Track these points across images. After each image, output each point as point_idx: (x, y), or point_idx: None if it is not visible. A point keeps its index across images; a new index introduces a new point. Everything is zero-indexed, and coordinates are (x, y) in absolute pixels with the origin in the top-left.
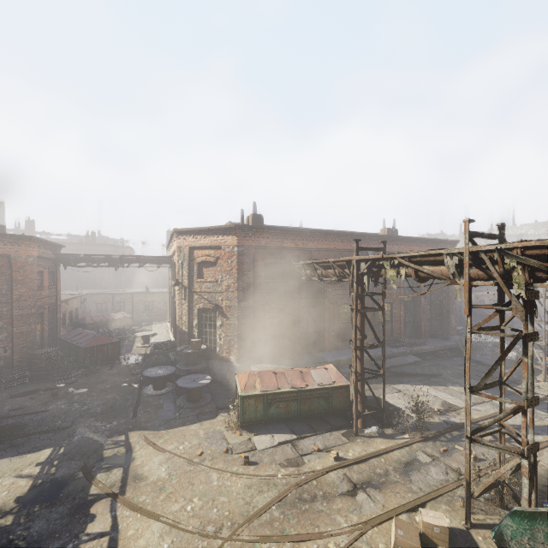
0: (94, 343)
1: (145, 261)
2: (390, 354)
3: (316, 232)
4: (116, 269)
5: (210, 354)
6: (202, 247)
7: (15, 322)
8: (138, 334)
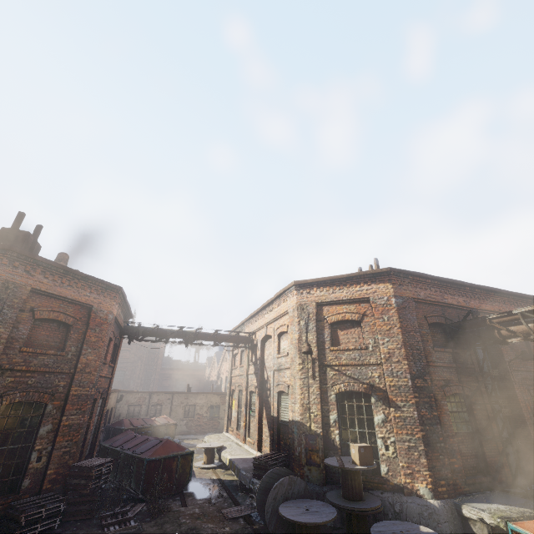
0: (161, 453)
1: (222, 338)
2: None
3: (476, 287)
4: (186, 347)
5: (369, 479)
6: (336, 302)
7: (68, 406)
8: (200, 445)
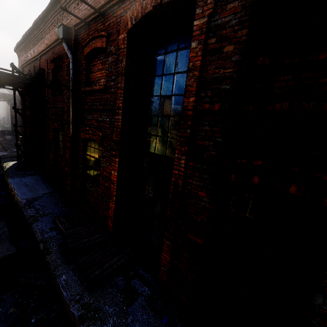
0: None
1: None
2: (28, 223)
3: (31, 30)
4: None
5: None
6: None
7: None
8: None
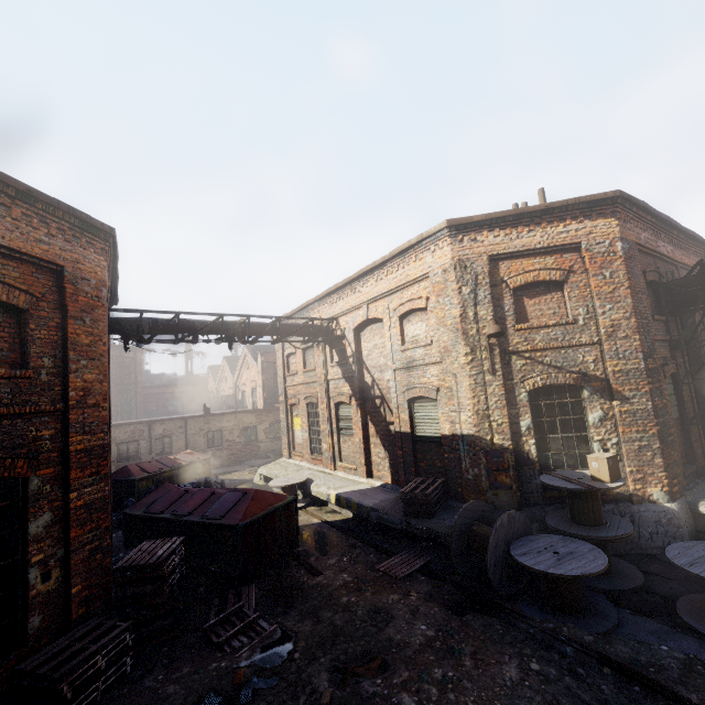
0: (256, 511)
1: (287, 329)
2: None
3: (684, 231)
4: (229, 348)
5: None
6: (523, 253)
7: (73, 473)
8: (276, 483)
